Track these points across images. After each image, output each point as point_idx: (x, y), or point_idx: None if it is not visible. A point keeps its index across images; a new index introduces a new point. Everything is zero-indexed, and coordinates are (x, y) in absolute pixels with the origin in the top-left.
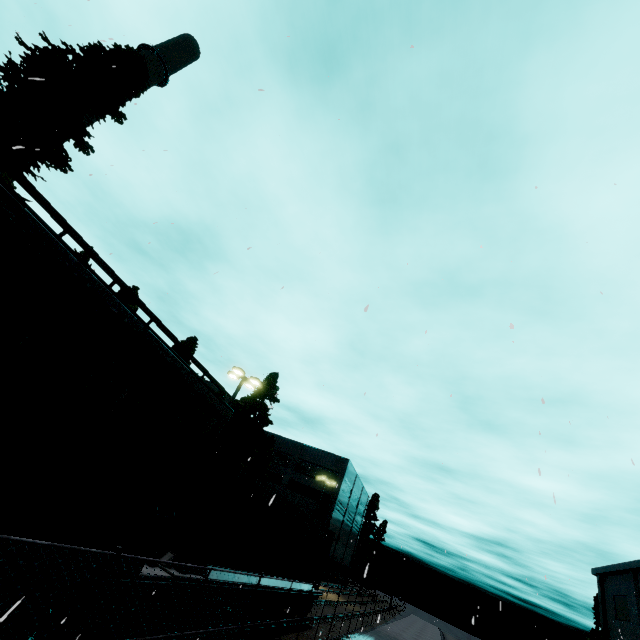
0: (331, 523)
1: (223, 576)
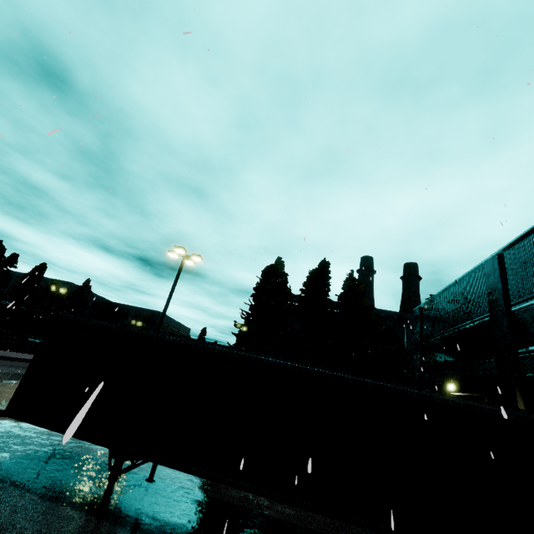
0: None
1: (35, 340)
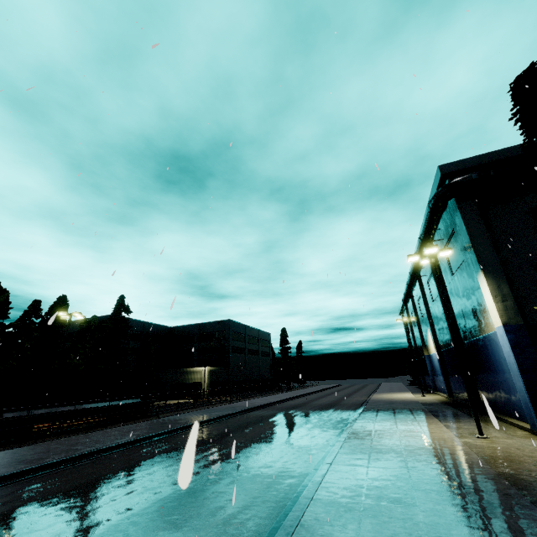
0: (233, 361)
1: (21, 414)
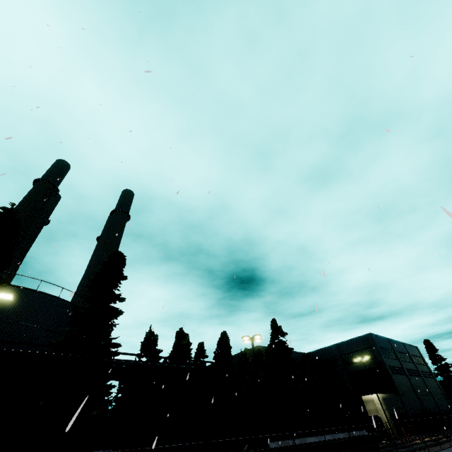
0: (398, 385)
1: (281, 444)
